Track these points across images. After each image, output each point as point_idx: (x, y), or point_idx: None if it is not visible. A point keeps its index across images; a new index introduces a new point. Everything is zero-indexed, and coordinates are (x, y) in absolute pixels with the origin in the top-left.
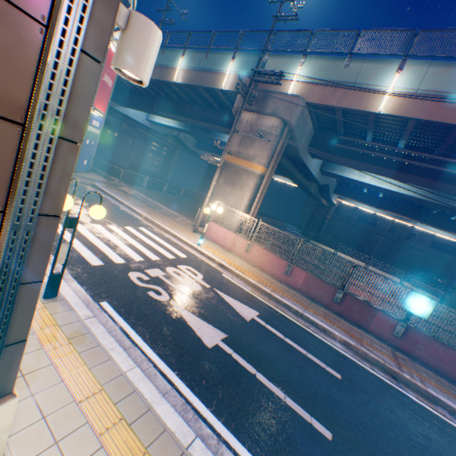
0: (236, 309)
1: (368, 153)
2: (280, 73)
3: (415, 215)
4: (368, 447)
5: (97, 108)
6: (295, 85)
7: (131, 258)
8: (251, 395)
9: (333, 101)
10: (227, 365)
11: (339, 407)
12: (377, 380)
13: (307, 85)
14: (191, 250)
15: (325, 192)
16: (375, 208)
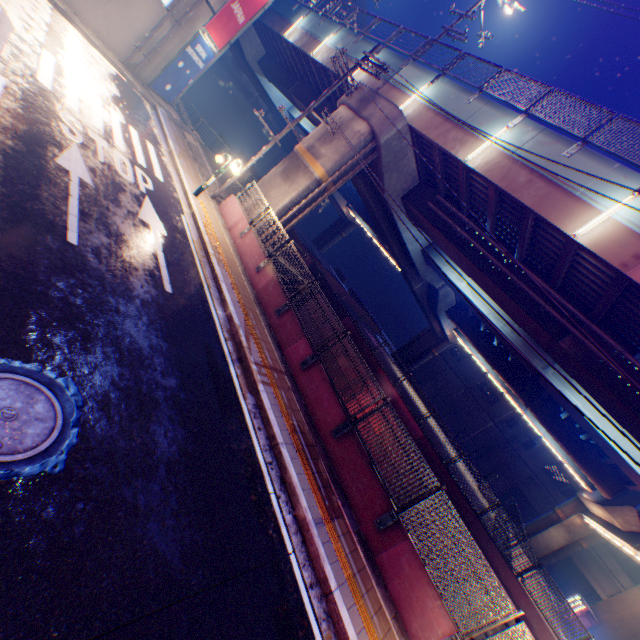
0: (144, 212)
1: (455, 227)
2: (384, 65)
3: (523, 390)
4: (101, 279)
5: (213, 37)
6: (413, 104)
7: (92, 121)
8: (43, 183)
9: (434, 135)
10: (55, 173)
11: (124, 272)
12: (217, 340)
13: (423, 109)
14: (182, 192)
15: (435, 302)
16: (485, 359)
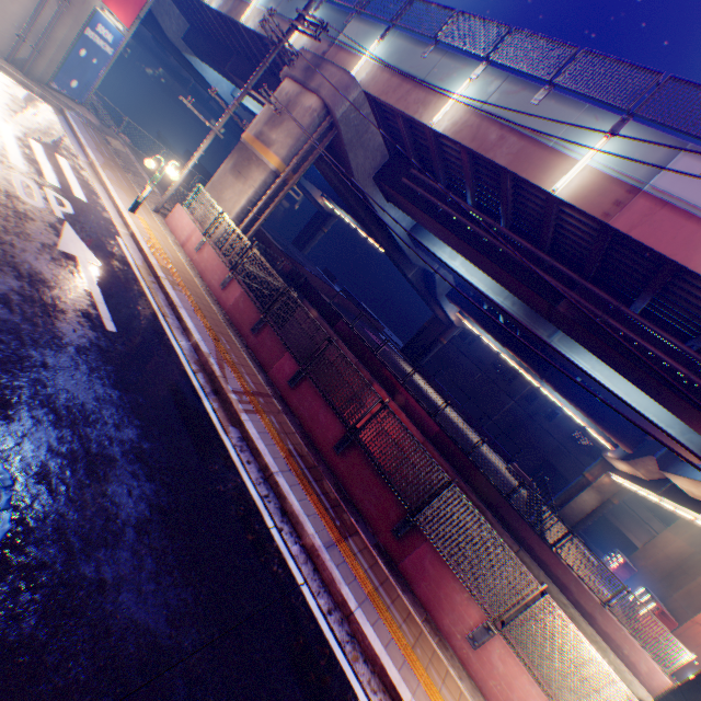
0: (65, 241)
1: (435, 202)
2: (322, 23)
3: (536, 363)
4: (16, 331)
5: (115, 12)
6: (366, 66)
7: None
8: None
9: (394, 99)
10: None
11: (47, 318)
12: (183, 375)
13: (377, 71)
14: (114, 210)
15: (433, 288)
16: (494, 338)
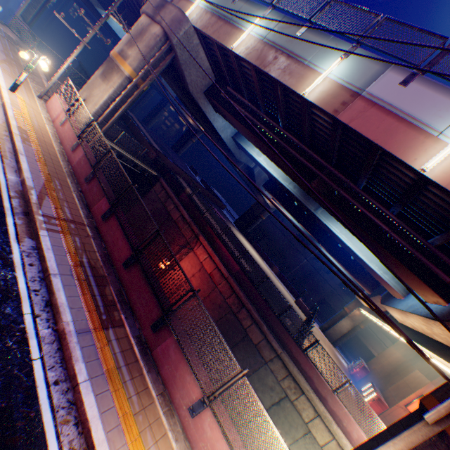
0: None
1: (240, 109)
2: None
3: (315, 232)
4: None
5: None
6: (197, 9)
7: None
8: None
9: (212, 31)
10: None
11: None
12: None
13: (204, 12)
14: None
15: (253, 179)
16: (291, 215)
